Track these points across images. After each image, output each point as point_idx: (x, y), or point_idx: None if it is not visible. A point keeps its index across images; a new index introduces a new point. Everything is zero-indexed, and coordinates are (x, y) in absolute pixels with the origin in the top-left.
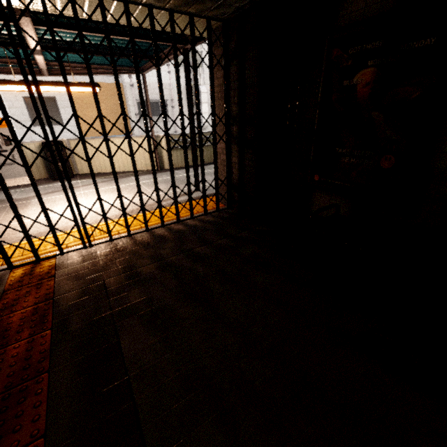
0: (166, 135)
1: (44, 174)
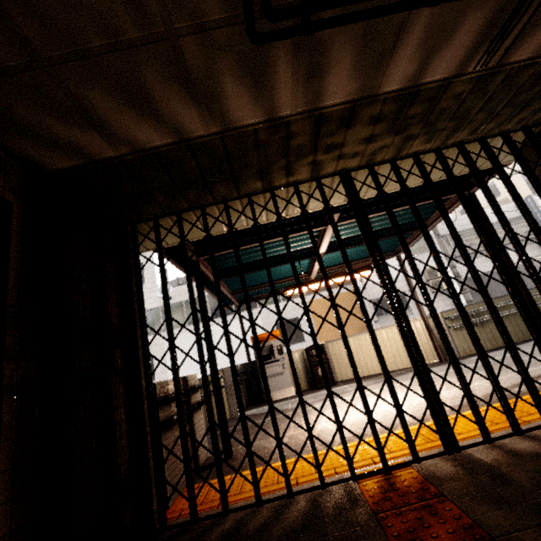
0: (523, 256)
1: (304, 385)
